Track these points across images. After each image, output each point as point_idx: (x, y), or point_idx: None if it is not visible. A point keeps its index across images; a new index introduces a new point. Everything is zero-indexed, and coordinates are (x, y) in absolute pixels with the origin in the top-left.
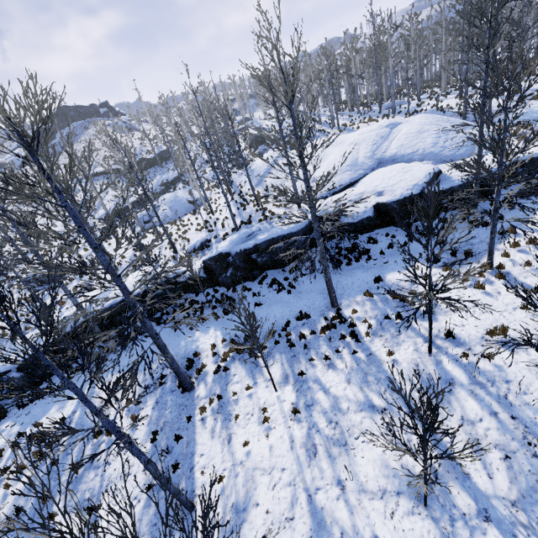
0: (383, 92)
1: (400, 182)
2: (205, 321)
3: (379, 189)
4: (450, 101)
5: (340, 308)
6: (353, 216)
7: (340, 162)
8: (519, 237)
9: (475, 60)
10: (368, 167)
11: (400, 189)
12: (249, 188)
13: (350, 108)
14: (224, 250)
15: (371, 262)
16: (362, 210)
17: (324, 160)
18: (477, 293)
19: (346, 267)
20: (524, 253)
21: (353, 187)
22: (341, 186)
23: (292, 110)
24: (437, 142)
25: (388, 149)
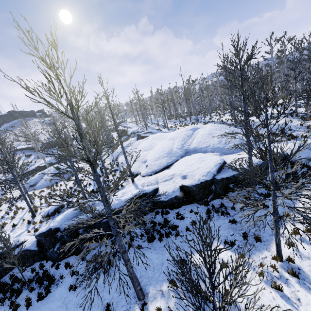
0: (192, 111)
1: (198, 169)
2: (16, 308)
3: (184, 173)
4: (226, 117)
5: (147, 300)
6: (165, 194)
7: (161, 151)
8: (295, 222)
9: (236, 98)
10: (179, 155)
11: (198, 175)
12: (108, 163)
13: (175, 118)
14: (54, 226)
15: (179, 238)
16: (172, 190)
17: (153, 148)
18: (277, 297)
19: (159, 243)
20: (305, 242)
21: (168, 168)
22: (161, 167)
23: (75, 119)
24: (221, 140)
25: (192, 143)
